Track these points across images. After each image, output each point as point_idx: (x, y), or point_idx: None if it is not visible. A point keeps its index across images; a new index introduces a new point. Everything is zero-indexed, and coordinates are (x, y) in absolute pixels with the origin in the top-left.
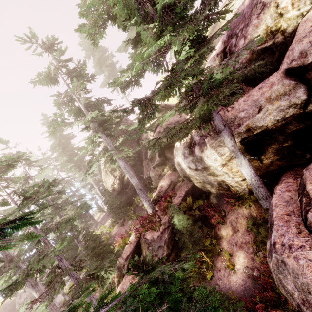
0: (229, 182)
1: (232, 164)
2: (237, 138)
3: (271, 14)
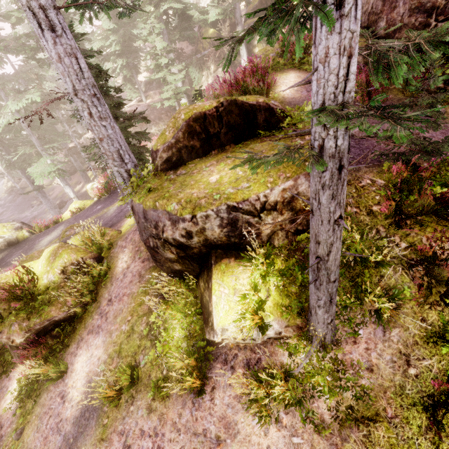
0: None
1: None
2: None
3: None
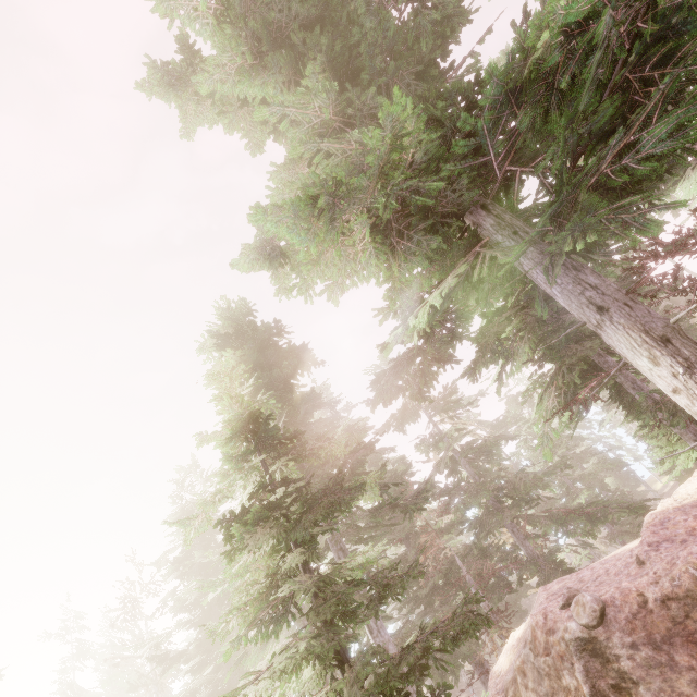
0: None
1: None
2: None
3: None
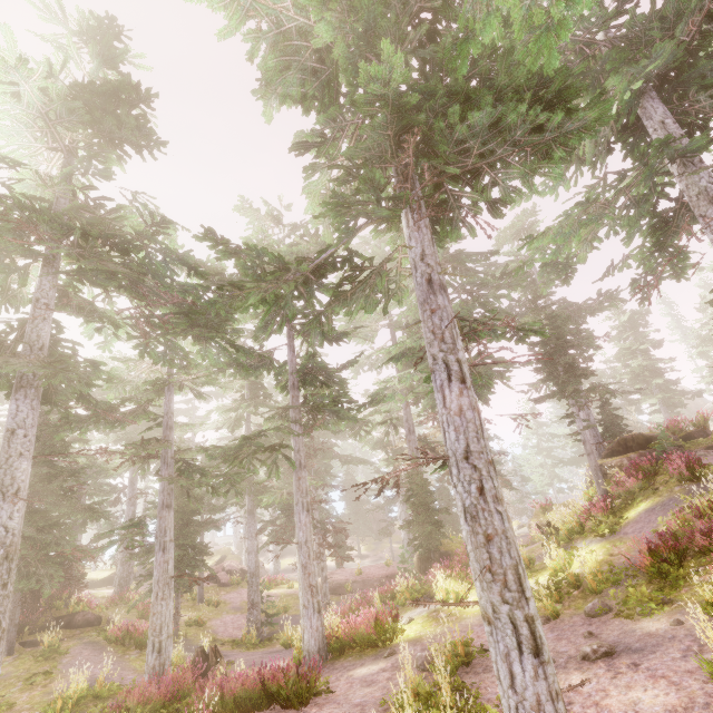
0: None
1: None
2: None
3: None
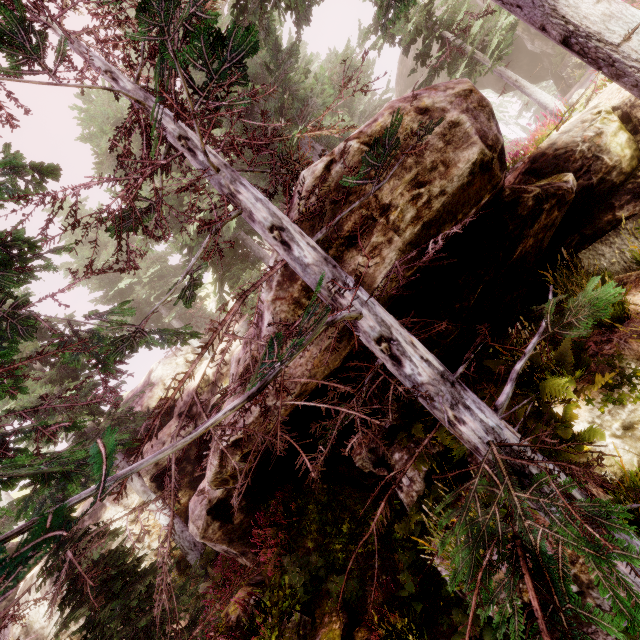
0: (146, 563)
1: (145, 514)
2: (146, 477)
3: (161, 389)
